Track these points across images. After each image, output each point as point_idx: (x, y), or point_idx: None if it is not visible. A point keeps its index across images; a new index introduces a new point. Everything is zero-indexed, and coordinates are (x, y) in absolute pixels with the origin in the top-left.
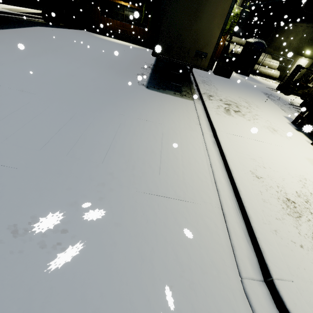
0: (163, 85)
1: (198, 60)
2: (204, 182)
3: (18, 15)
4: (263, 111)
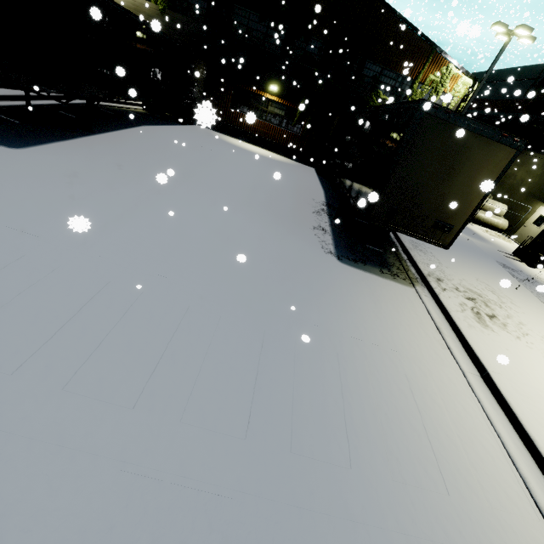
0: (357, 251)
1: (436, 233)
2: (523, 509)
3: (110, 102)
4: (525, 312)
